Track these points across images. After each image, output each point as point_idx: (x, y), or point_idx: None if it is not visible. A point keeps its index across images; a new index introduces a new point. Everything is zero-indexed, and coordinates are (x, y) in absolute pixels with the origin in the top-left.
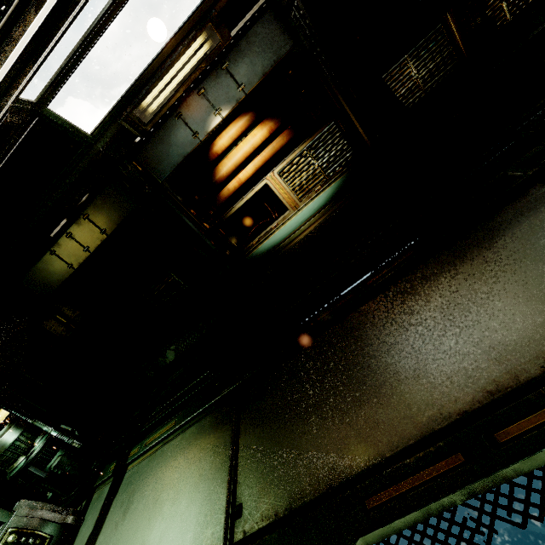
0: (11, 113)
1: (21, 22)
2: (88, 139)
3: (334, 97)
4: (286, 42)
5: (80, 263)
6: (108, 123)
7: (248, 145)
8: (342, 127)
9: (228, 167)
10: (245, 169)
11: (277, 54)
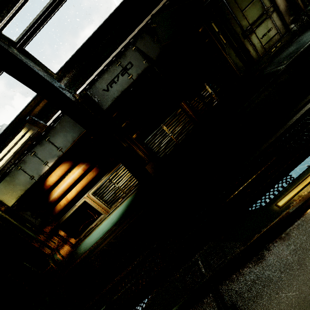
0: None
1: None
2: None
3: None
4: None
5: None
6: None
7: (70, 178)
8: None
9: (58, 192)
10: (71, 191)
11: (80, 130)
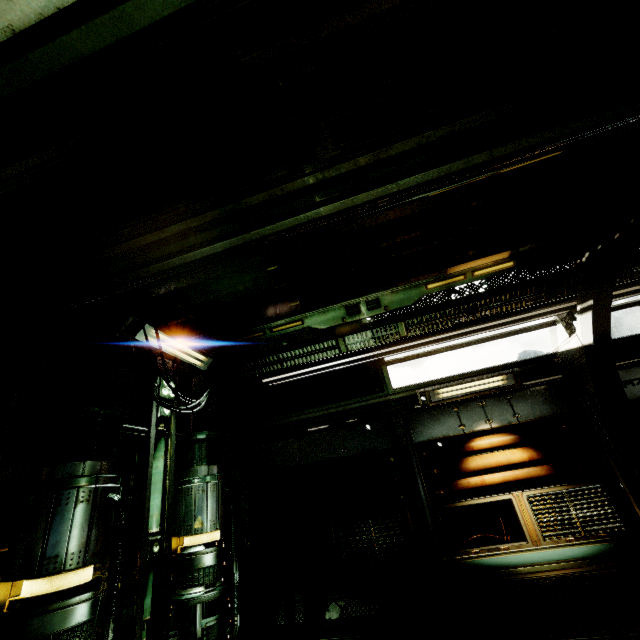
0: (372, 361)
1: (425, 337)
2: (390, 390)
3: (606, 464)
4: (567, 406)
5: (308, 461)
6: (409, 389)
7: (504, 457)
8: (612, 494)
9: (478, 463)
10: (492, 474)
11: (556, 410)
